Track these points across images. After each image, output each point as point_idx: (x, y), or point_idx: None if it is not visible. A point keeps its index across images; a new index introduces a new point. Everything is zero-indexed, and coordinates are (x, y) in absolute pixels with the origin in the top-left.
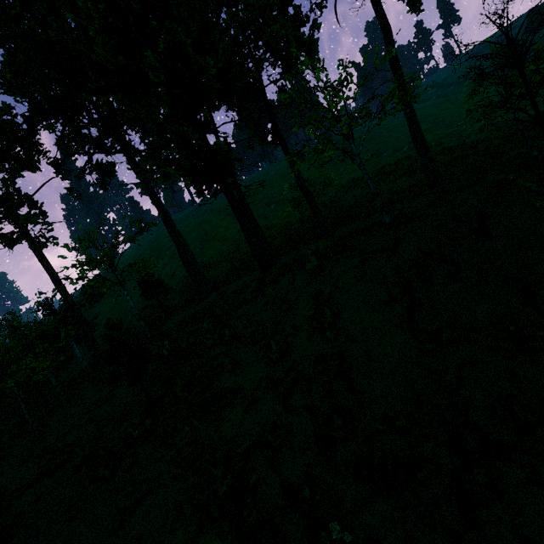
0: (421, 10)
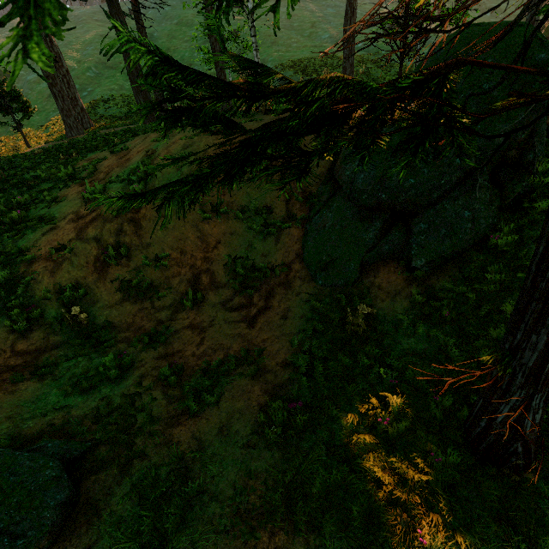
0: None
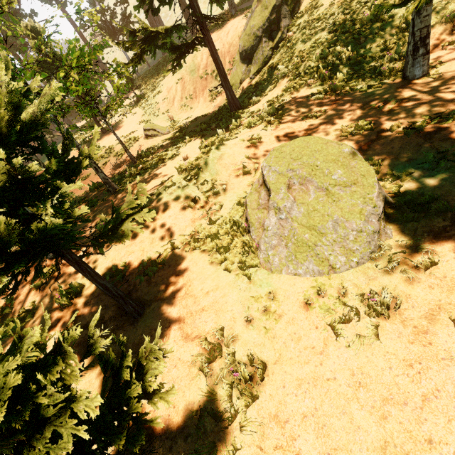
0: None
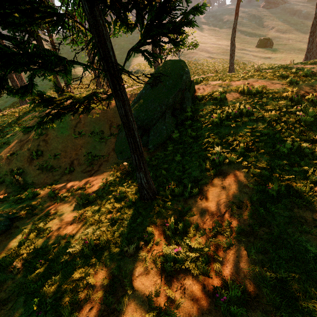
0: None
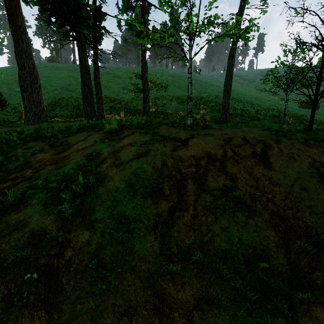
0: (266, 3)
